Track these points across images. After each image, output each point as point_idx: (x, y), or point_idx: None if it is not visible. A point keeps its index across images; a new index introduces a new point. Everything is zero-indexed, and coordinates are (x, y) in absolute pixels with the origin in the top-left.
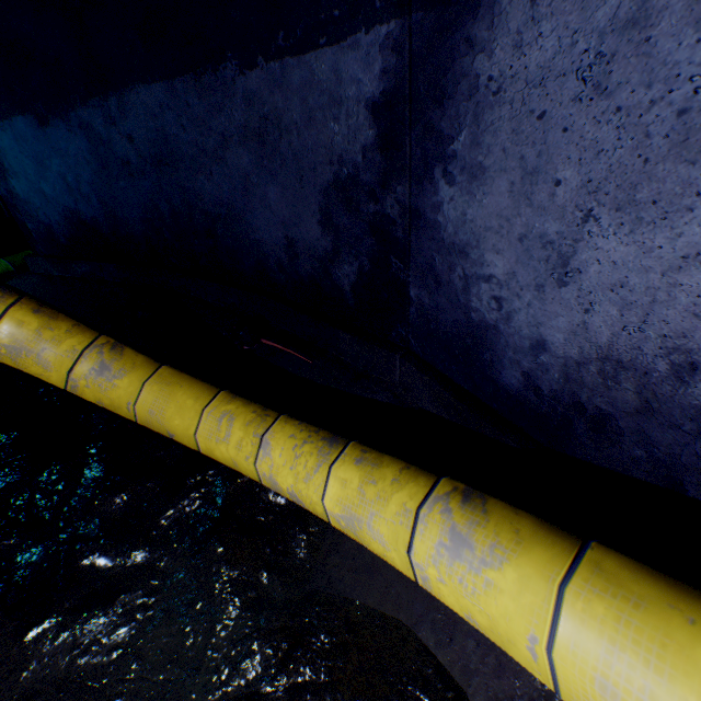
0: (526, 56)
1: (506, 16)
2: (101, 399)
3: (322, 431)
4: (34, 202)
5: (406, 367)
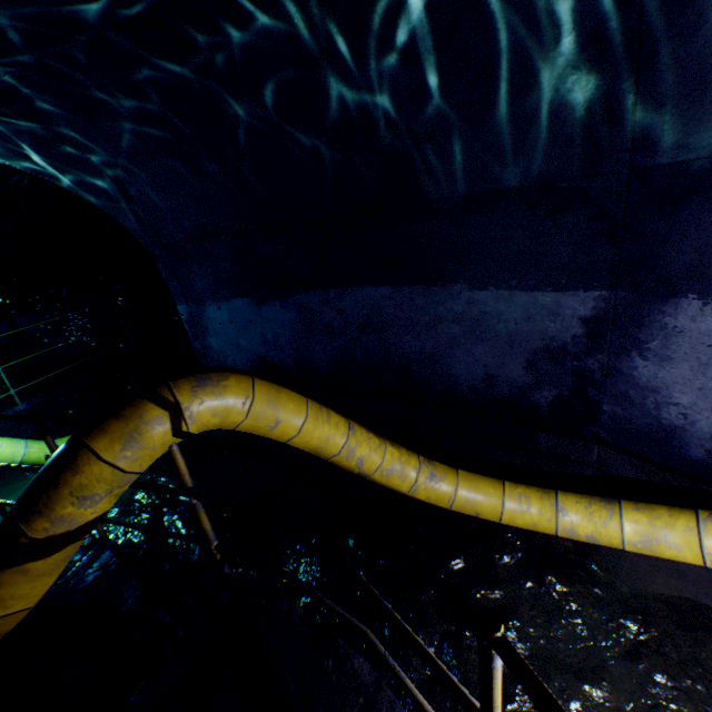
0: (697, 324)
1: (684, 310)
2: (429, 496)
3: (594, 496)
4: (226, 351)
5: (605, 451)
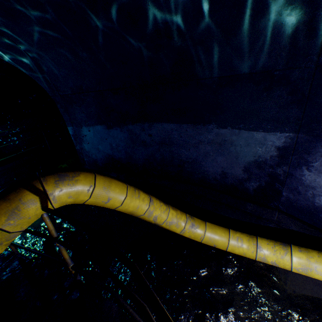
0: None
1: None
2: (190, 235)
3: (277, 241)
4: (92, 151)
5: (282, 215)
